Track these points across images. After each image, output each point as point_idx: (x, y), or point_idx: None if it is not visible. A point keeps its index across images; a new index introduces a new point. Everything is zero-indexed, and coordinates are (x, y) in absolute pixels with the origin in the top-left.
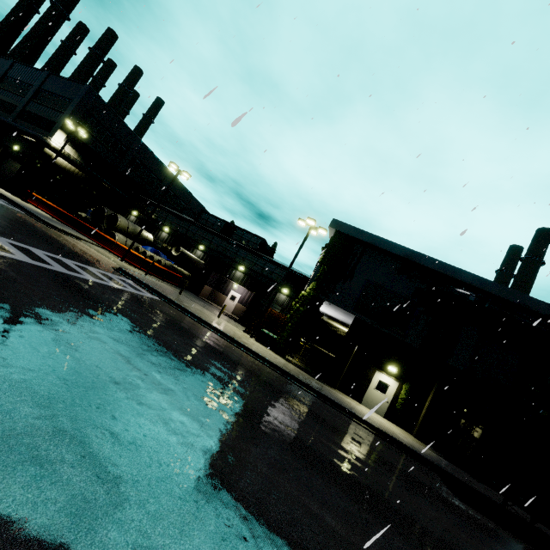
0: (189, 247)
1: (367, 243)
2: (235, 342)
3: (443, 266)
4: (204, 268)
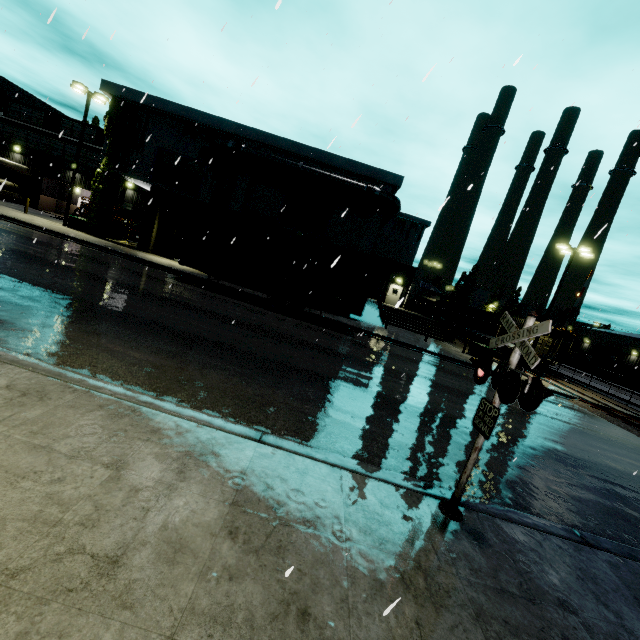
0: (2, 150)
1: (143, 105)
2: (14, 220)
3: (211, 119)
4: (31, 175)
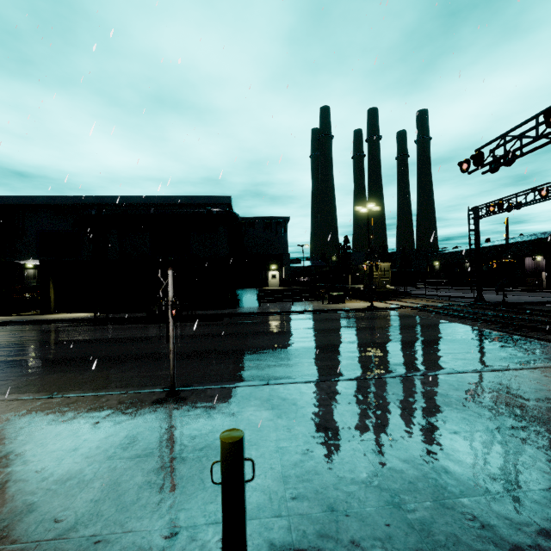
0: None
1: (16, 204)
2: None
3: (74, 199)
4: None
